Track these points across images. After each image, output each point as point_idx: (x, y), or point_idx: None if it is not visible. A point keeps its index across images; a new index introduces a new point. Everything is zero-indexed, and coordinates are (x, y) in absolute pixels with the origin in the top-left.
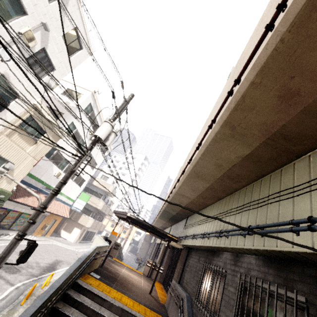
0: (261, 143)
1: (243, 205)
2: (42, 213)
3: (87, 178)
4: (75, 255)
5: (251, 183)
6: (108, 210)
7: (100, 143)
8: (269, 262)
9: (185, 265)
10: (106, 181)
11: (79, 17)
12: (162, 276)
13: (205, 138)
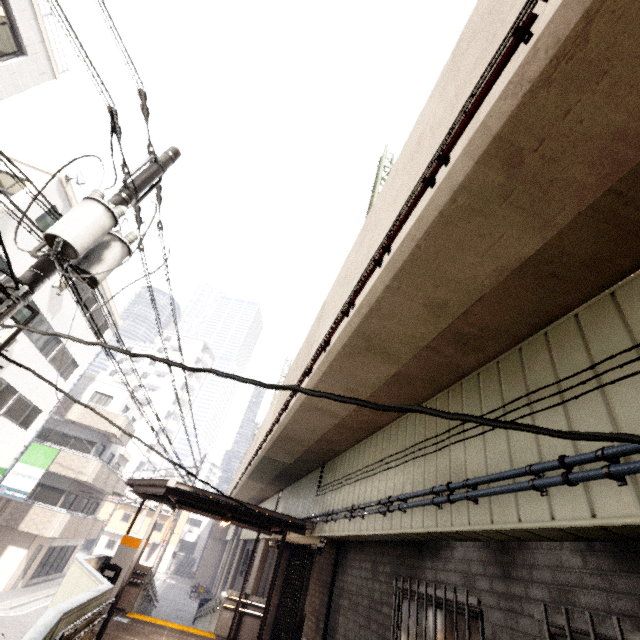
0: (583, 211)
1: (506, 405)
2: None
3: (48, 404)
4: (6, 630)
5: (511, 346)
6: (114, 481)
7: (73, 269)
8: (639, 557)
9: (334, 592)
10: (105, 406)
11: None
12: (267, 625)
13: (409, 223)
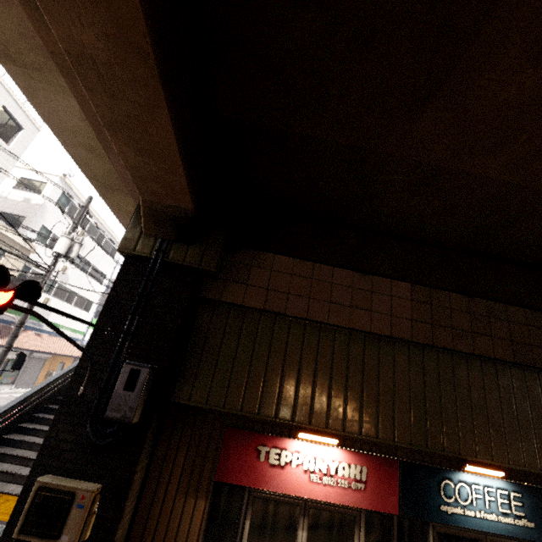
0: None
1: None
2: (22, 328)
3: (95, 298)
4: None
5: None
6: None
7: (65, 257)
8: None
9: None
10: None
11: (4, 91)
12: None
13: None
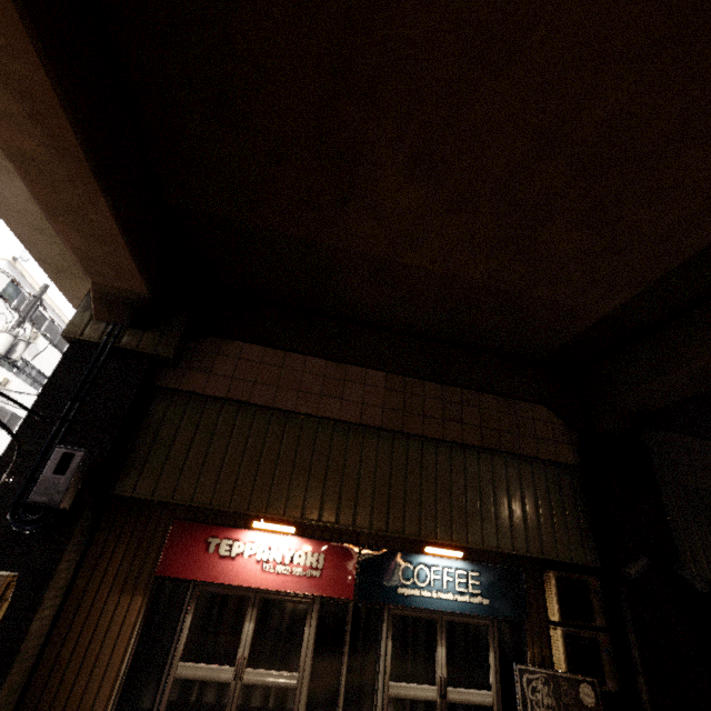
0: None
1: None
2: None
3: None
4: None
5: None
6: None
7: (4, 358)
8: None
9: None
10: None
11: None
12: None
13: None
